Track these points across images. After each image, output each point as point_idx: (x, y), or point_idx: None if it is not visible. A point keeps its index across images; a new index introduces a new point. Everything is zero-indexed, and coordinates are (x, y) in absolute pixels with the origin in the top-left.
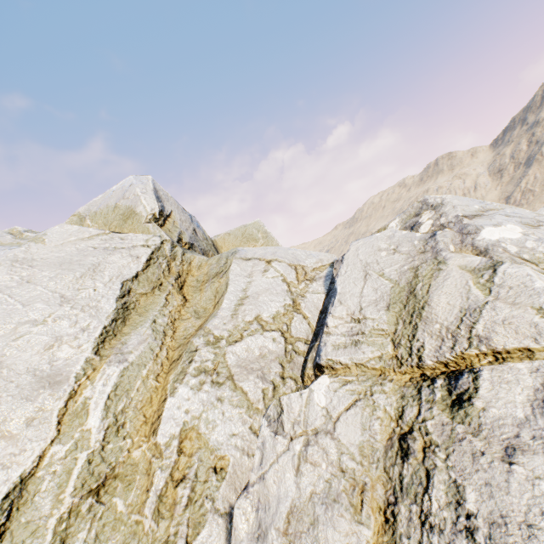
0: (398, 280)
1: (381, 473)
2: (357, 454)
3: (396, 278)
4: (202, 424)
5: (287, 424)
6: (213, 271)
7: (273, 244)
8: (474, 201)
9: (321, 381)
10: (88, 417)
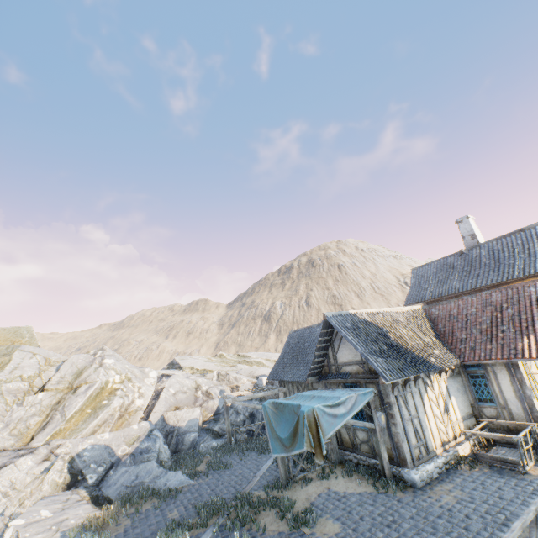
0: (80, 368)
1: (51, 409)
2: (46, 406)
3: (80, 368)
4: None
5: (26, 403)
6: (3, 353)
7: (35, 342)
8: (113, 351)
9: (43, 393)
10: None
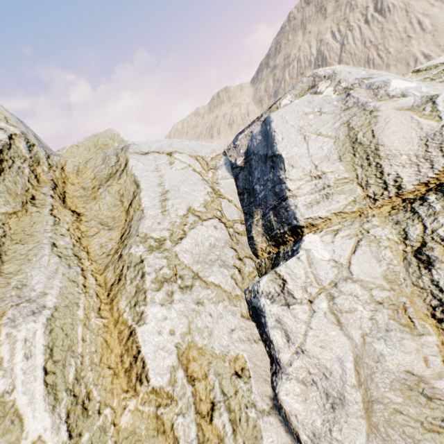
0: (337, 136)
1: (412, 289)
2: (385, 283)
3: (334, 134)
4: (197, 337)
5: (297, 291)
6: (104, 173)
7: None
8: (359, 68)
9: (310, 239)
10: (24, 423)
